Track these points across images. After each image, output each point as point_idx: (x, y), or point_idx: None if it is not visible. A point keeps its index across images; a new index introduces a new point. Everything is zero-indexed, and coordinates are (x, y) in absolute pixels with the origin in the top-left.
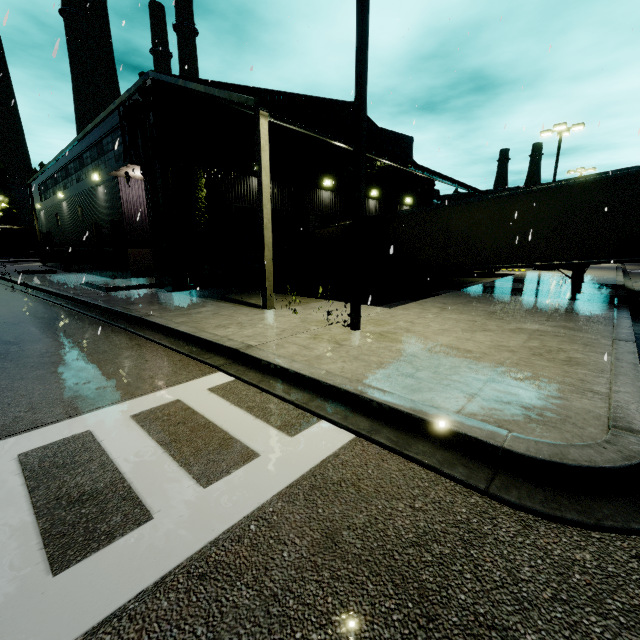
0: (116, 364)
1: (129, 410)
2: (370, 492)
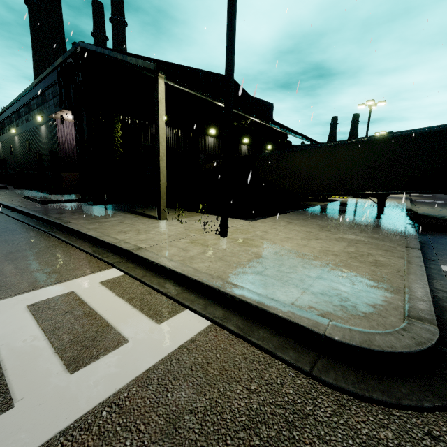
0: (30, 261)
1: (27, 300)
2: (215, 375)
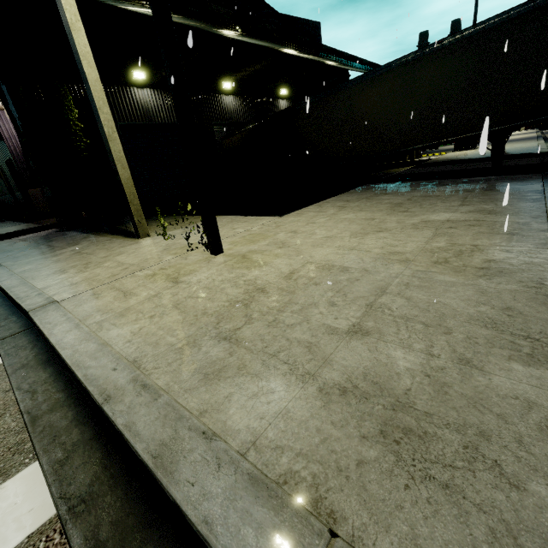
0: None
1: None
2: None
